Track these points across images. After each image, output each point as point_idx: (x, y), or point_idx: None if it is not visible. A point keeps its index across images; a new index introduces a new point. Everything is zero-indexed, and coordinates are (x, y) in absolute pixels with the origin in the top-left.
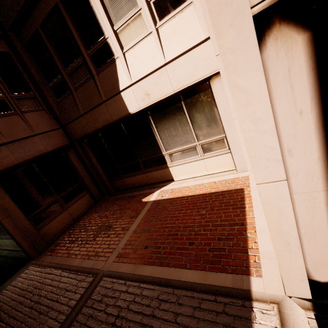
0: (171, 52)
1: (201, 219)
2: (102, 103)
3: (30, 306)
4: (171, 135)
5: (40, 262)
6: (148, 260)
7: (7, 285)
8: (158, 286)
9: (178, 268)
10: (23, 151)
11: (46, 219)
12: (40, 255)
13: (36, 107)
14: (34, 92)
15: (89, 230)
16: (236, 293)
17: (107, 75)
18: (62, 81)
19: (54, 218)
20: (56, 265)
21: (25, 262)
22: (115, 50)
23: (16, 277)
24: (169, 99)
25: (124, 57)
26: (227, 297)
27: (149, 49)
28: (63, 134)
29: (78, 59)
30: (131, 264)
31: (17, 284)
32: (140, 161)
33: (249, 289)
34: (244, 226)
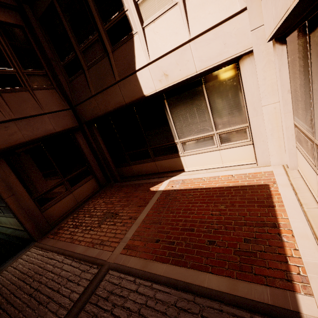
0: (198, 26)
1: (220, 214)
2: (116, 83)
3: (29, 293)
4: (186, 122)
5: (43, 244)
6: (160, 256)
7: (8, 265)
8: (175, 290)
9: (197, 271)
10: (31, 129)
11: (51, 200)
12: (42, 237)
13: (46, 85)
14: (45, 69)
15: (94, 216)
16: (280, 313)
17: (123, 52)
18: (75, 58)
19: (59, 200)
20: (59, 250)
21: (27, 243)
22: (134, 24)
23: (17, 258)
24: (188, 81)
25: (143, 32)
26: (267, 317)
27: (172, 23)
28: (73, 115)
29: (93, 34)
30: (141, 259)
31: (17, 266)
32: (149, 148)
33: (297, 311)
34: (277, 228)
